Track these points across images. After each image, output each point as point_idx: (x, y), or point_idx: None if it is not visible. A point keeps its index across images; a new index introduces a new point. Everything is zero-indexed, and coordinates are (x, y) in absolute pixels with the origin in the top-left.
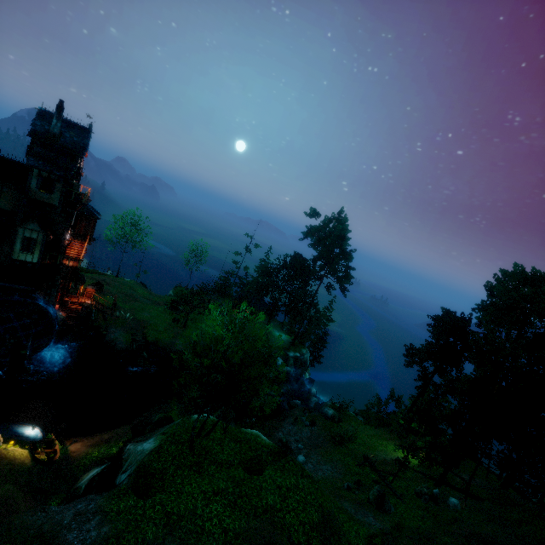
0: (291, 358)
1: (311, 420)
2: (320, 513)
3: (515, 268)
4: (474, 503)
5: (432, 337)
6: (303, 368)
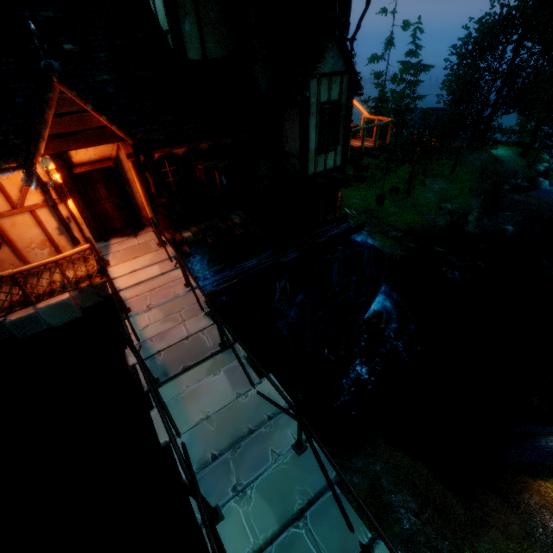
0: (550, 173)
1: None
2: None
3: None
4: None
5: None
6: None
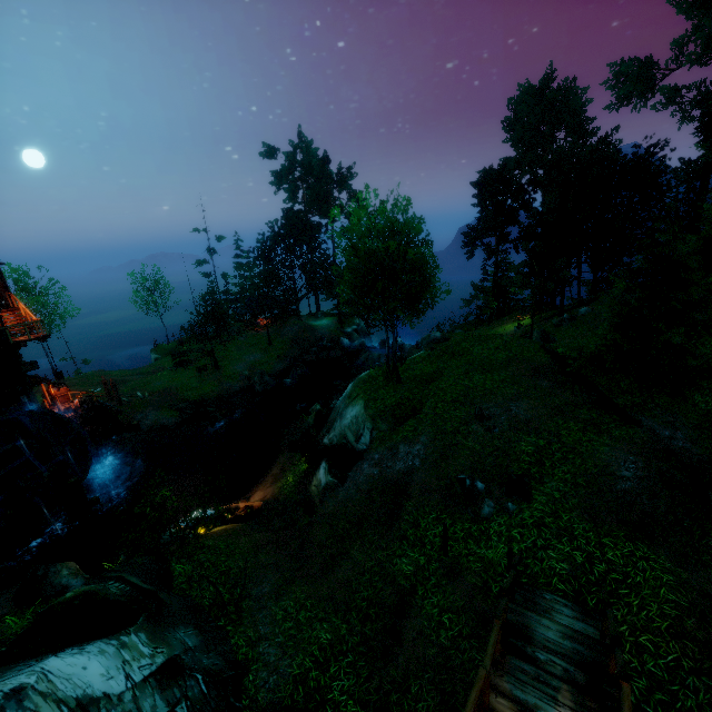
0: (353, 333)
1: (430, 348)
2: (538, 344)
3: (523, 87)
4: (595, 304)
5: (479, 212)
6: (368, 337)
